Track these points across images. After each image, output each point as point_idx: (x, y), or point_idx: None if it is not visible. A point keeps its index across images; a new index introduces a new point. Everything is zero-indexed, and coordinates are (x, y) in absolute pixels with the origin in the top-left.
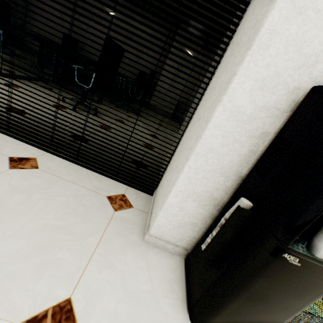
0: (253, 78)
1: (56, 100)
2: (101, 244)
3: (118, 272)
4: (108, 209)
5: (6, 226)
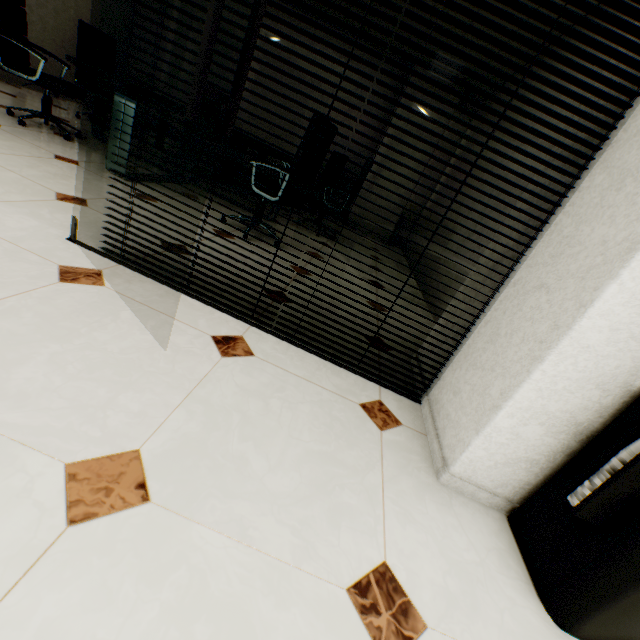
0: None
1: (212, 221)
2: (387, 485)
3: (426, 531)
4: (371, 427)
5: (265, 451)
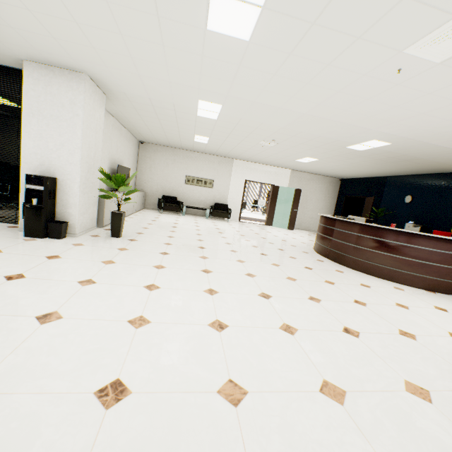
0: (25, 176)
1: None
2: None
3: (3, 233)
4: (6, 228)
5: None
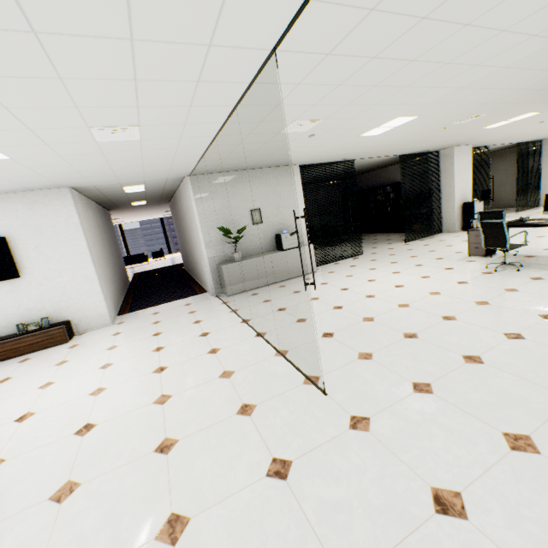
0: None
1: None
2: None
3: None
4: None
5: None
